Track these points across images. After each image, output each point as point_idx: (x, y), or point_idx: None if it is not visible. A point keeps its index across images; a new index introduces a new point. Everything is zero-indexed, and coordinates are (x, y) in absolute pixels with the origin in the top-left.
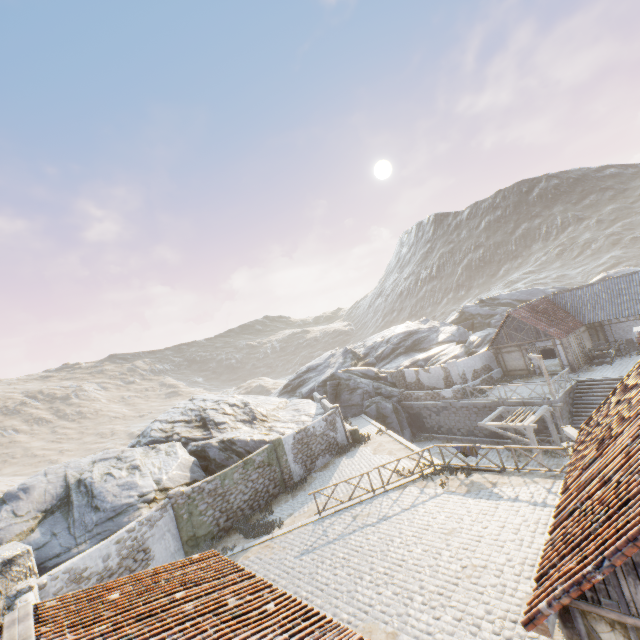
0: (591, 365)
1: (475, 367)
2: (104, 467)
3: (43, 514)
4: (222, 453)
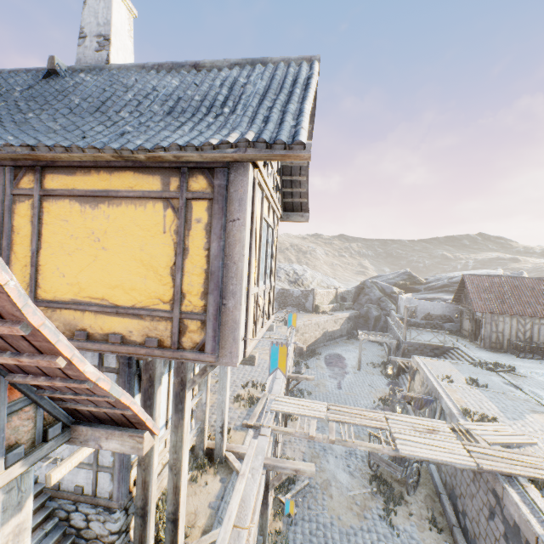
0: (508, 351)
1: (431, 311)
2: None
3: None
4: None
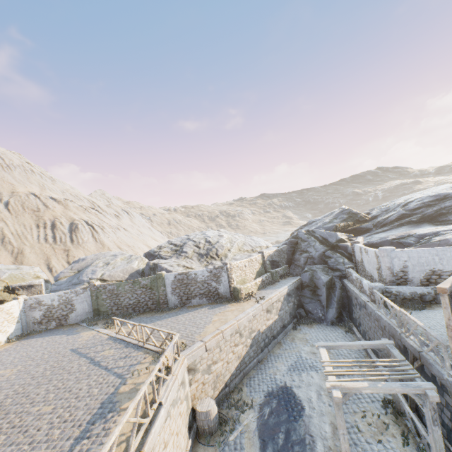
0: None
1: (437, 266)
2: (106, 259)
3: (78, 272)
4: (149, 271)
